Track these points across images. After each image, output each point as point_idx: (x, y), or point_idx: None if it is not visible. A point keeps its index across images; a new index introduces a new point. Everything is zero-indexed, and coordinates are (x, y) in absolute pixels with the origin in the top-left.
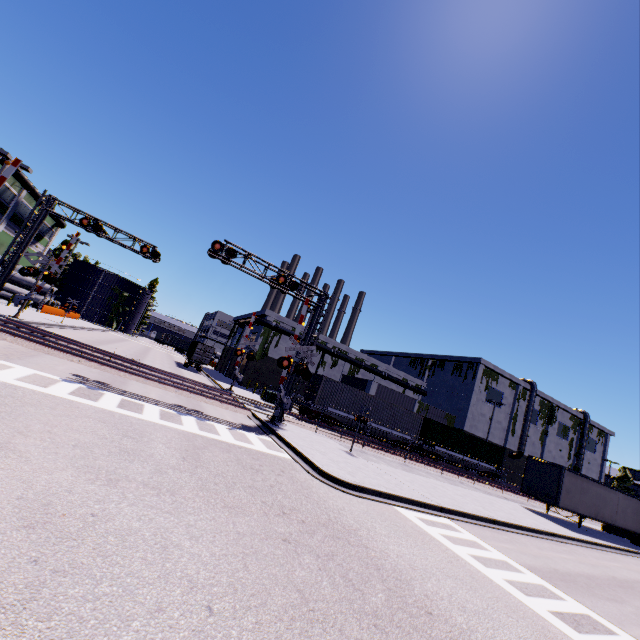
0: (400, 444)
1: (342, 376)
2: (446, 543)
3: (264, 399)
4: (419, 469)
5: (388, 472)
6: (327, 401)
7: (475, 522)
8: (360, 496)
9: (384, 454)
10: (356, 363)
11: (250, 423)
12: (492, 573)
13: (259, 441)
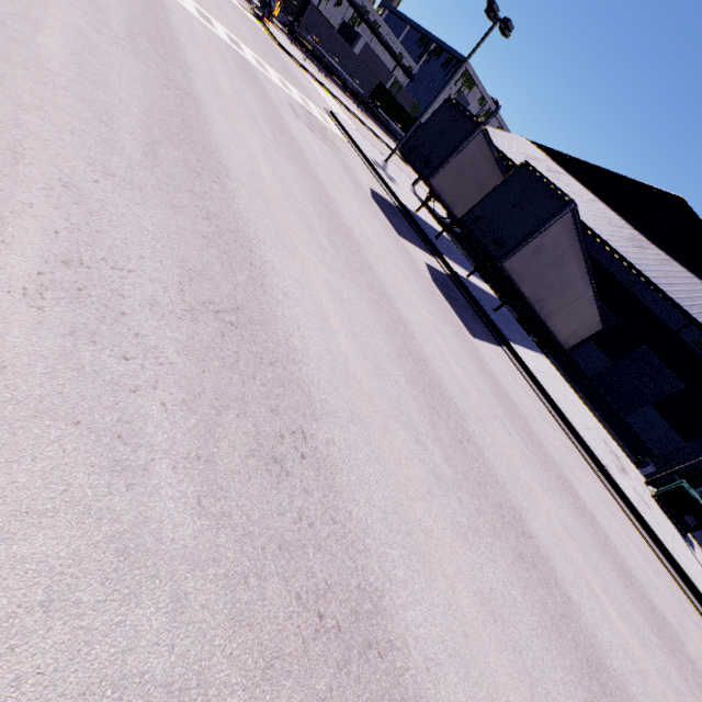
0: (354, 95)
1: (342, 22)
2: (313, 83)
3: (263, 8)
4: (350, 104)
5: (318, 75)
6: (309, 30)
7: (341, 104)
8: (290, 58)
9: (332, 84)
10: (359, 12)
11: (250, 11)
12: (320, 91)
13: (253, 19)
